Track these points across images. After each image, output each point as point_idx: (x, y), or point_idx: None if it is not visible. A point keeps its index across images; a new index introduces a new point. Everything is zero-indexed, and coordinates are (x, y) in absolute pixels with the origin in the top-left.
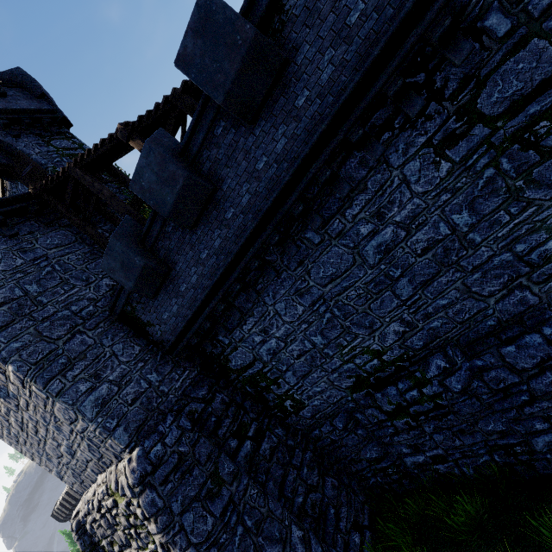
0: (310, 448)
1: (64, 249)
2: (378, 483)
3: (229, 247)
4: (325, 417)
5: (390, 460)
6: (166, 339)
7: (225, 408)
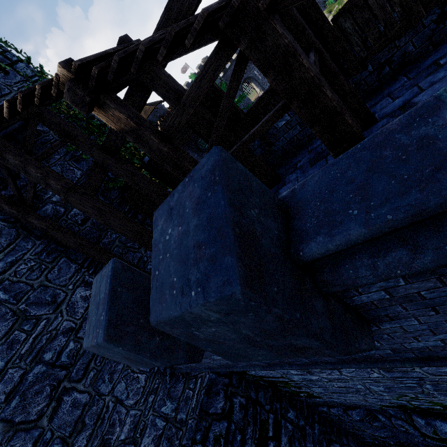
0: (315, 419)
1: (3, 258)
2: (373, 442)
3: (327, 359)
4: (338, 404)
5: (396, 439)
6: (178, 367)
7: (244, 413)
